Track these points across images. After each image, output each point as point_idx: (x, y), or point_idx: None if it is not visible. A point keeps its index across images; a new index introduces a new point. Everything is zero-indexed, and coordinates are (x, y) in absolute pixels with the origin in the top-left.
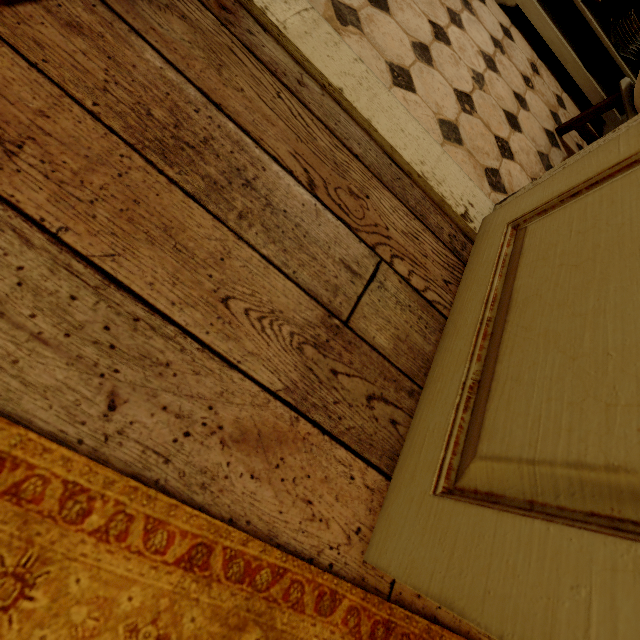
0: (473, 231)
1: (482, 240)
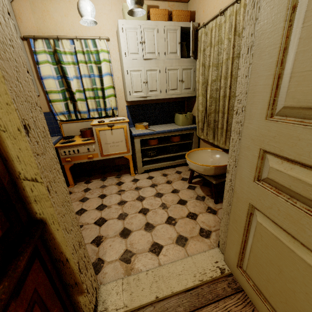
0: (229, 272)
1: (237, 276)
